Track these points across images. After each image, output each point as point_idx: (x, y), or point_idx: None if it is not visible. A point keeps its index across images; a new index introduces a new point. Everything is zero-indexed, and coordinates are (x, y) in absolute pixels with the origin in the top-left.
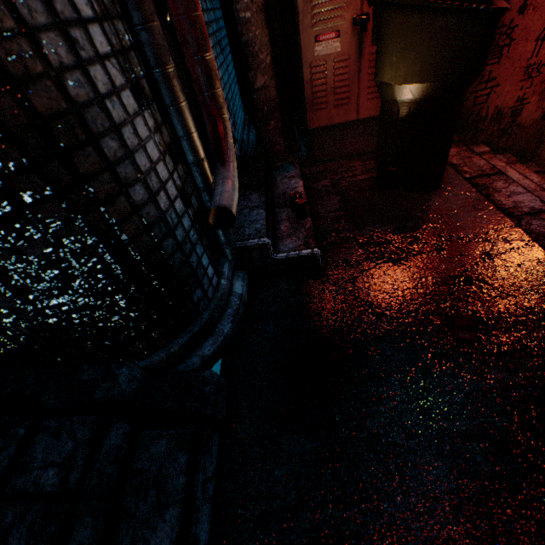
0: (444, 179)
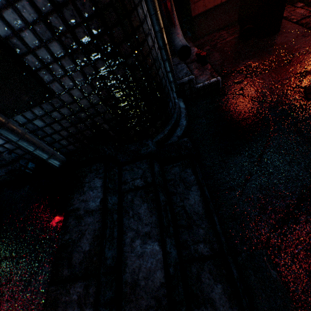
0: (280, 26)
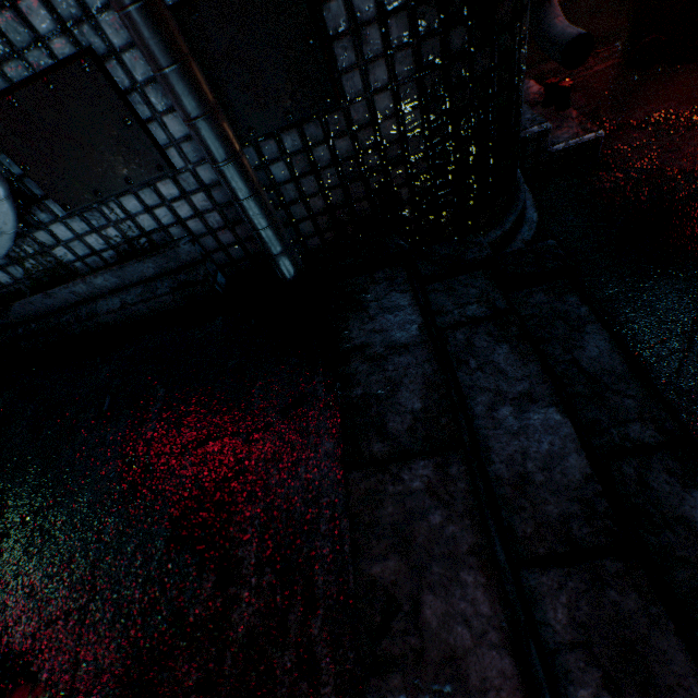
0: None
